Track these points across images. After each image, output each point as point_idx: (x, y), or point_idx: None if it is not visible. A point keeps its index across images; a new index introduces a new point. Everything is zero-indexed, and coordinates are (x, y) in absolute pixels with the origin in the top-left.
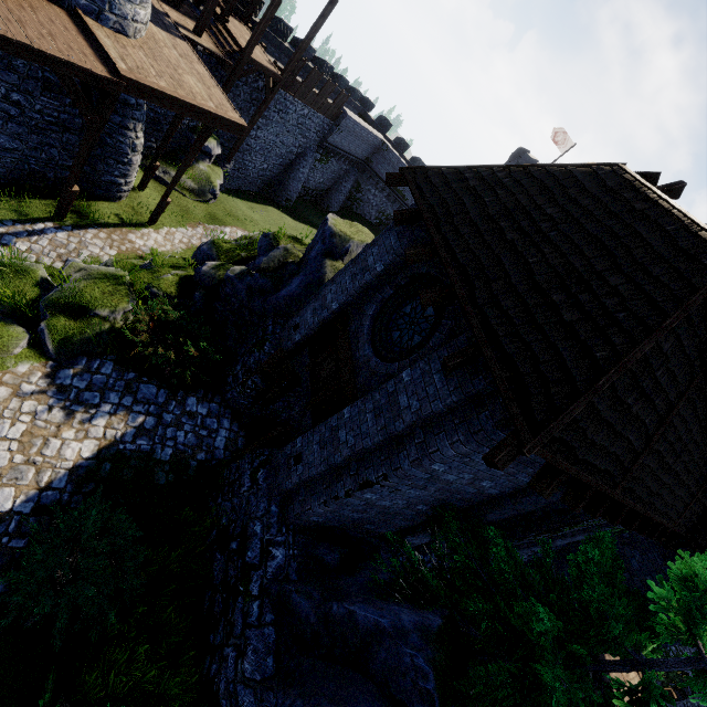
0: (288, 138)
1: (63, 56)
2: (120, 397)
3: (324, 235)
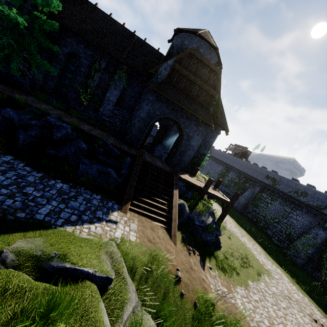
0: None
1: None
2: None
3: None
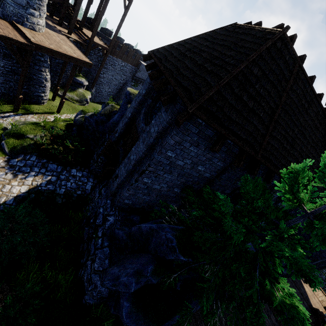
0: (118, 76)
1: (6, 35)
2: (39, 169)
3: (126, 94)
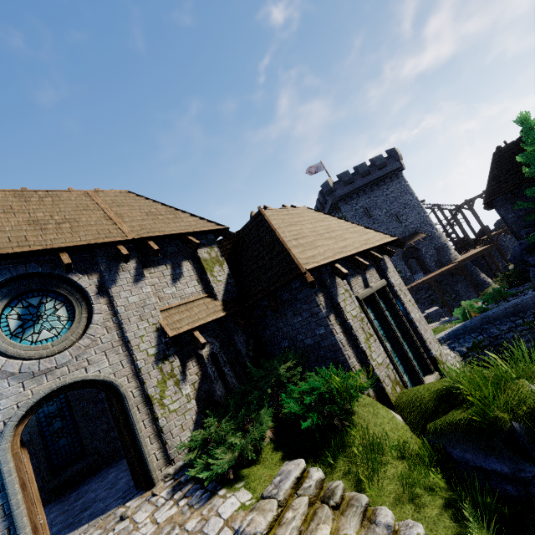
0: None
1: (449, 267)
2: None
3: None
